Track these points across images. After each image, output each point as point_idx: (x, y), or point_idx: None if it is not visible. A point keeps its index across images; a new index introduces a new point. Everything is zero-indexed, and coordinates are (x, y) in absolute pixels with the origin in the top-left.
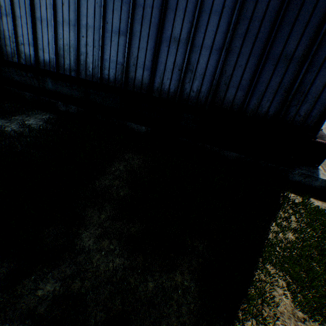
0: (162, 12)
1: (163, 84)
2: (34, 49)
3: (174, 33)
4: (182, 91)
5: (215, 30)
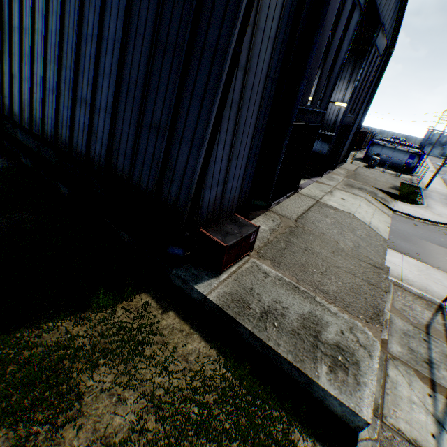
0: (74, 73)
1: (78, 145)
2: (10, 102)
3: (84, 94)
4: (90, 154)
5: (108, 92)
